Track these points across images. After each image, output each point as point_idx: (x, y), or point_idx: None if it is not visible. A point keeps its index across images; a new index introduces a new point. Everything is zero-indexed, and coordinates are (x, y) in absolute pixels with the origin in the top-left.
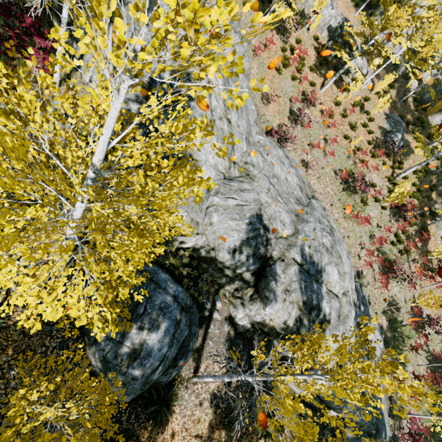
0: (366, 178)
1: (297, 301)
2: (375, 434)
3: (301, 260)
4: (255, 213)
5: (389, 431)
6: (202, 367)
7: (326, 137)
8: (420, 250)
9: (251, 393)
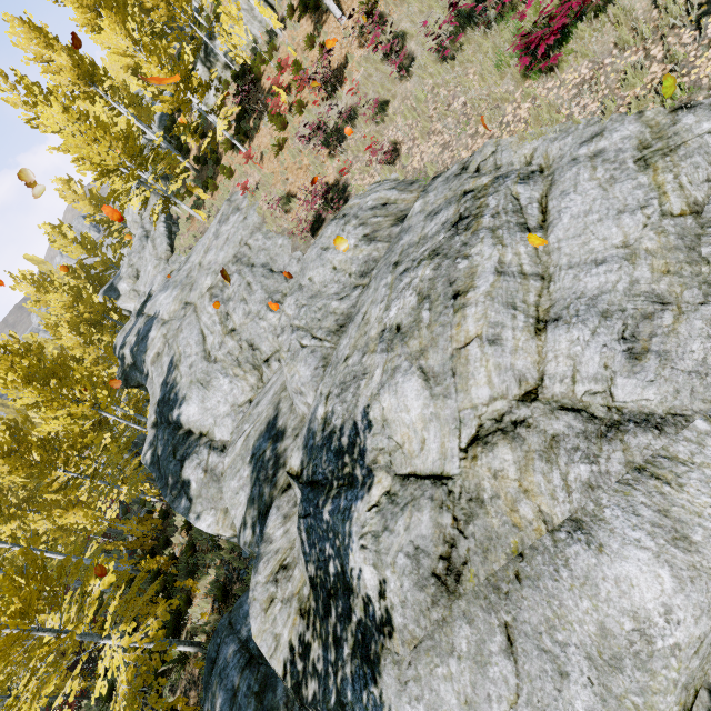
0: None
1: (300, 588)
2: None
3: (301, 461)
4: (265, 426)
5: None
6: None
7: (393, 43)
8: None
9: None
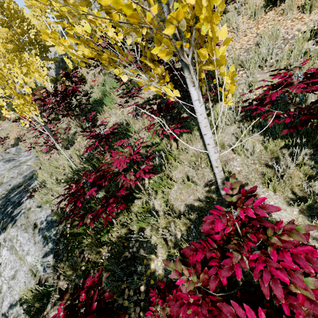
0: None
1: None
2: None
3: None
4: None
5: None
6: None
7: None
8: None
9: None
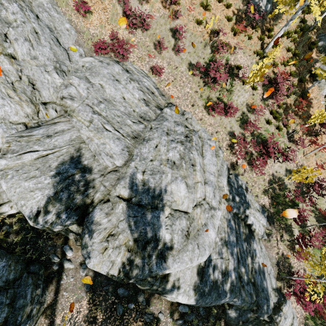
0: (230, 62)
1: (125, 242)
2: (256, 309)
3: (129, 194)
4: (68, 158)
5: (274, 298)
6: (57, 319)
7: (176, 31)
8: (301, 118)
9: (121, 319)
